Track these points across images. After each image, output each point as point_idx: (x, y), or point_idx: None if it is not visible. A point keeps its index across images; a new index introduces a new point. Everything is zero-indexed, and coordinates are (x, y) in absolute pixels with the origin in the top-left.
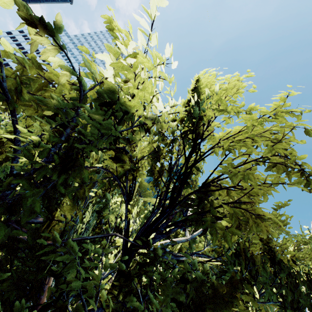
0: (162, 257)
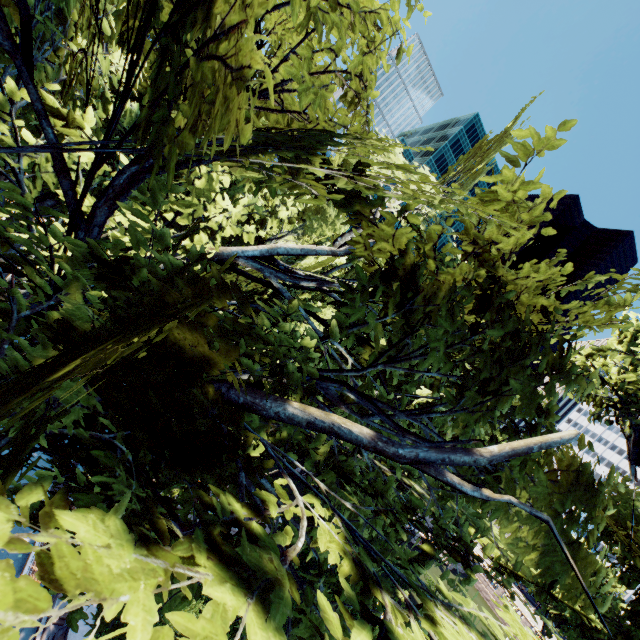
0: None
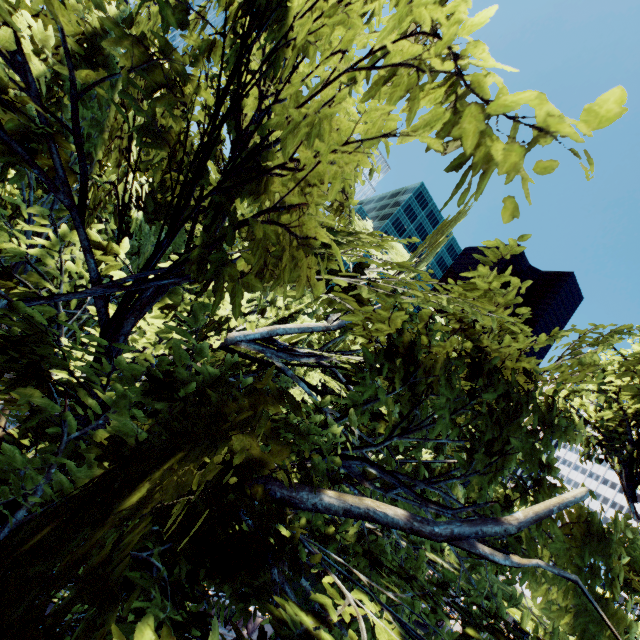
0: (45, 327)
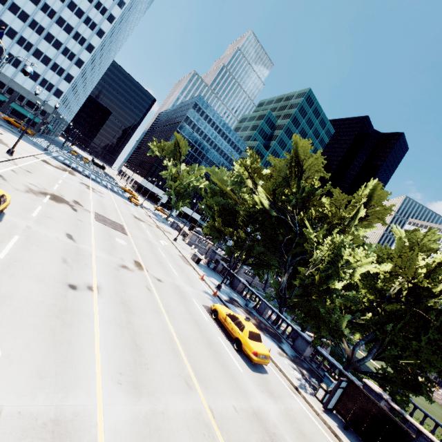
0: None
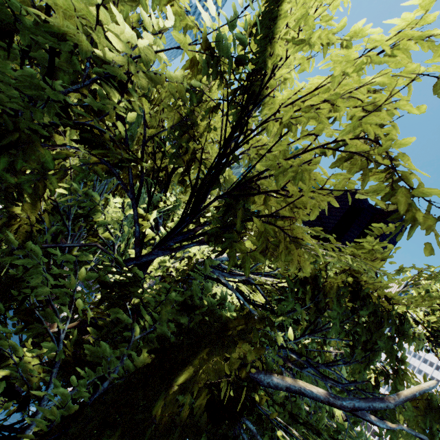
0: (143, 279)
